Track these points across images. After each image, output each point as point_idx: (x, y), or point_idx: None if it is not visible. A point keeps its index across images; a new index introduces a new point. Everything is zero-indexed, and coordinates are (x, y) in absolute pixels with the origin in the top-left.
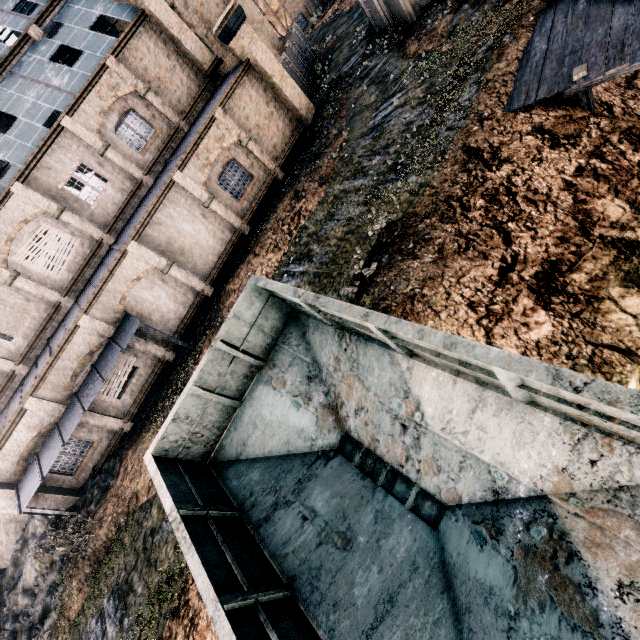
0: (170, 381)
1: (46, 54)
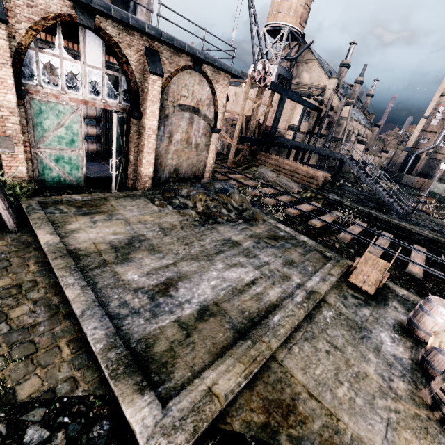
0: None
1: (361, 115)
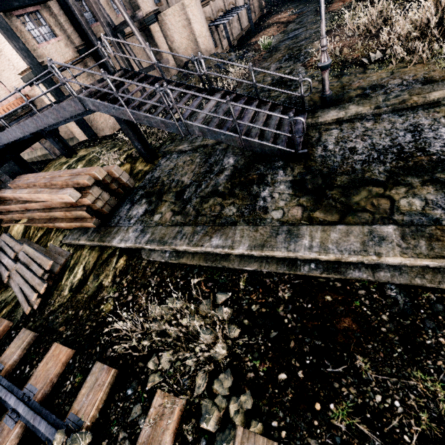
0: (246, 41)
1: None
